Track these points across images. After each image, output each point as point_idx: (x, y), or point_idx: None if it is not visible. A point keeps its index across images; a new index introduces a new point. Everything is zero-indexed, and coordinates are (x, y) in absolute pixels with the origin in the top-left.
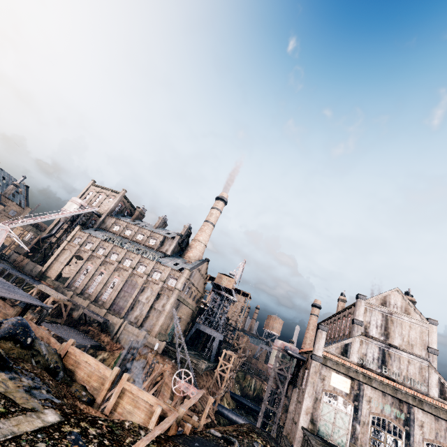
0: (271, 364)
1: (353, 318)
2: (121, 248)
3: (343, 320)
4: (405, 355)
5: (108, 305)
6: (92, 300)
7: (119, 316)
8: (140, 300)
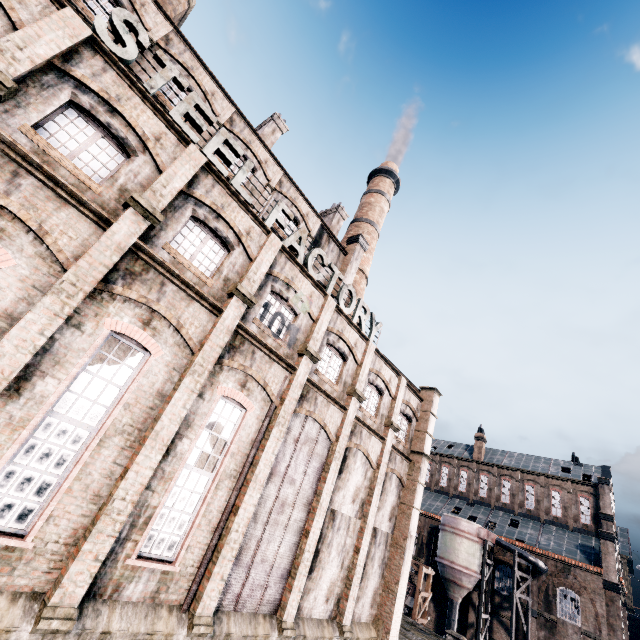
0: (465, 566)
1: (609, 514)
2: (247, 215)
3: (526, 486)
4: (616, 548)
5: (213, 592)
6: (68, 607)
7: (272, 622)
8: (337, 512)
